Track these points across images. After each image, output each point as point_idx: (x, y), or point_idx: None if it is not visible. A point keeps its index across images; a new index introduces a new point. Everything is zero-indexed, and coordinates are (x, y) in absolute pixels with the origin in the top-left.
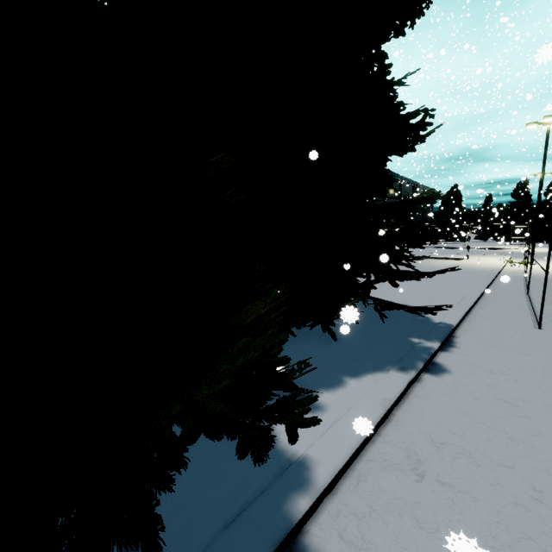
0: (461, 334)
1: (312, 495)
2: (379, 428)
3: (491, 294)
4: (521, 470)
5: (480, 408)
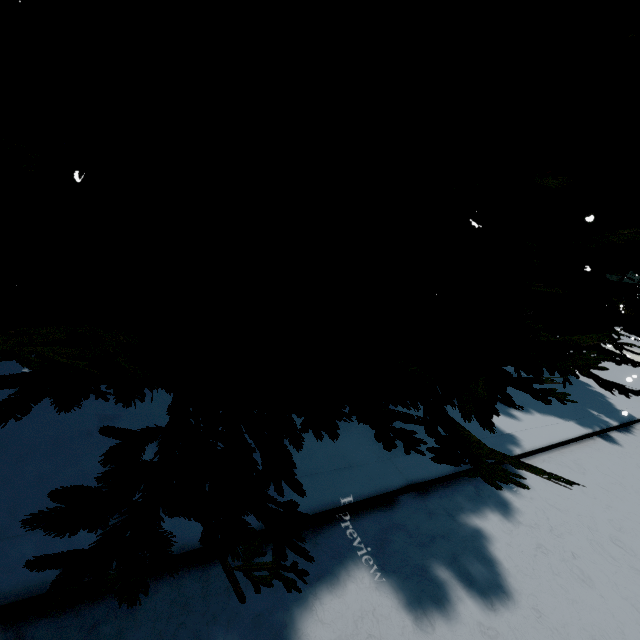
0: None
1: (522, 450)
2: (557, 446)
3: None
4: None
5: None
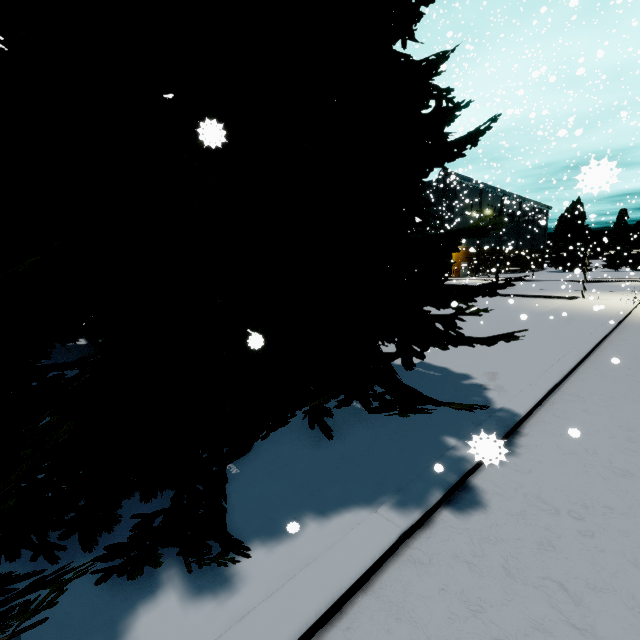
0: (531, 428)
1: None
2: (313, 635)
3: (600, 356)
4: None
5: (509, 600)
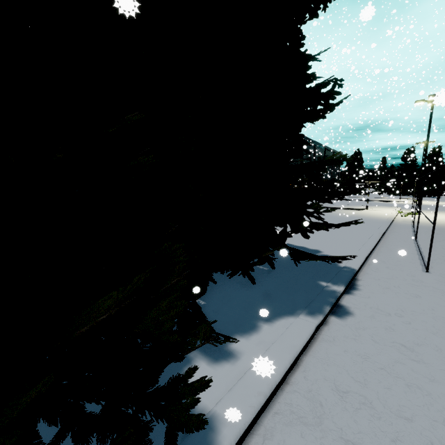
0: (362, 277)
1: None
2: (287, 375)
3: (386, 240)
4: (419, 422)
5: (380, 352)
